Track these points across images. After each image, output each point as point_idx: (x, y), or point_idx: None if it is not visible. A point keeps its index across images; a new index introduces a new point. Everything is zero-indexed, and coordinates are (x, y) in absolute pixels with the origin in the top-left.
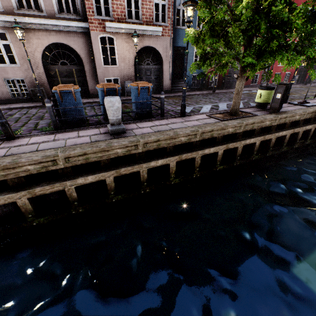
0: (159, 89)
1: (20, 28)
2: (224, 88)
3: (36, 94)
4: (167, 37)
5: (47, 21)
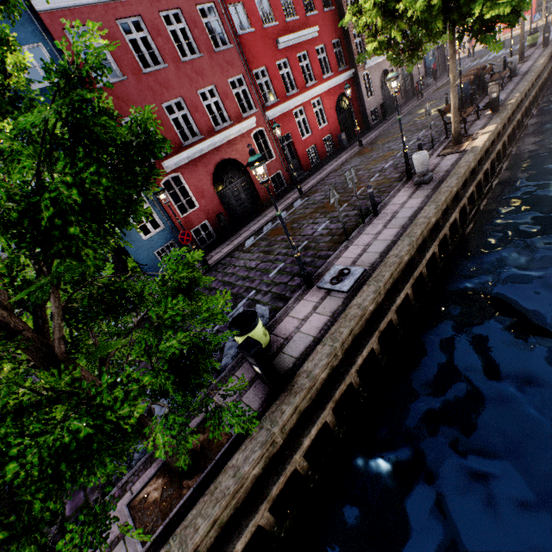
0: None
1: None
2: (231, 233)
3: None
4: None
5: None
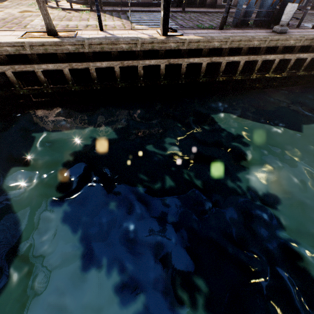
0: None
1: None
2: None
3: None
4: None
5: None
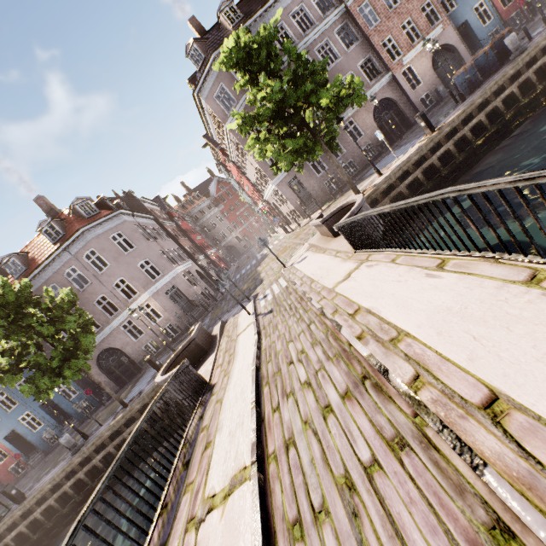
0: None
1: (375, 97)
2: (537, 13)
3: (382, 146)
4: (447, 28)
5: (369, 93)
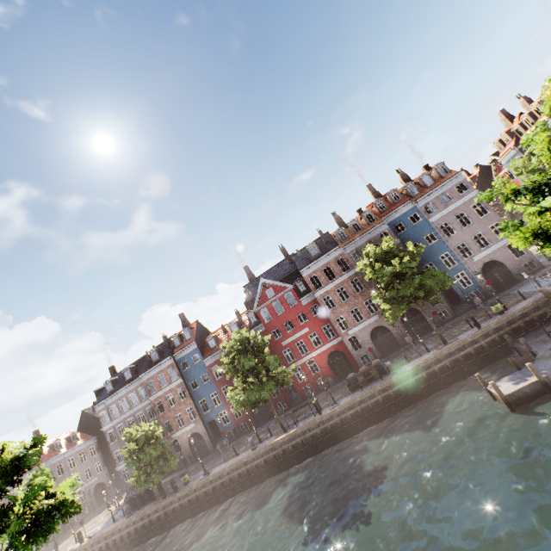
0: (209, 451)
1: None
2: (252, 429)
3: None
4: (199, 423)
5: None
